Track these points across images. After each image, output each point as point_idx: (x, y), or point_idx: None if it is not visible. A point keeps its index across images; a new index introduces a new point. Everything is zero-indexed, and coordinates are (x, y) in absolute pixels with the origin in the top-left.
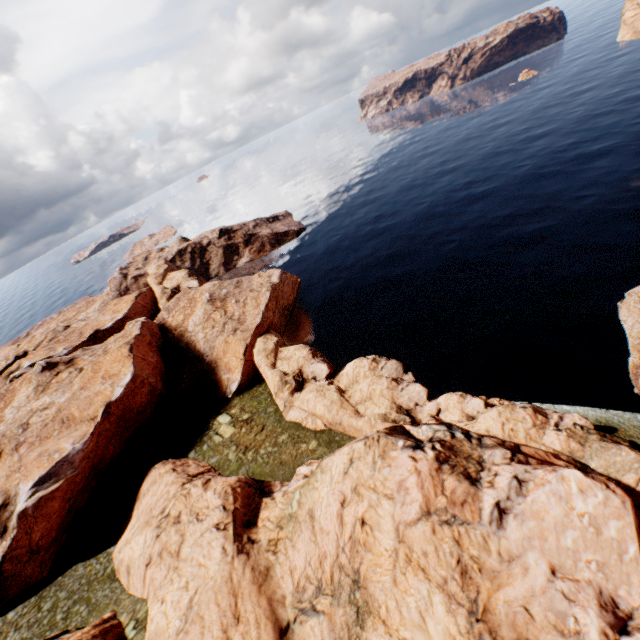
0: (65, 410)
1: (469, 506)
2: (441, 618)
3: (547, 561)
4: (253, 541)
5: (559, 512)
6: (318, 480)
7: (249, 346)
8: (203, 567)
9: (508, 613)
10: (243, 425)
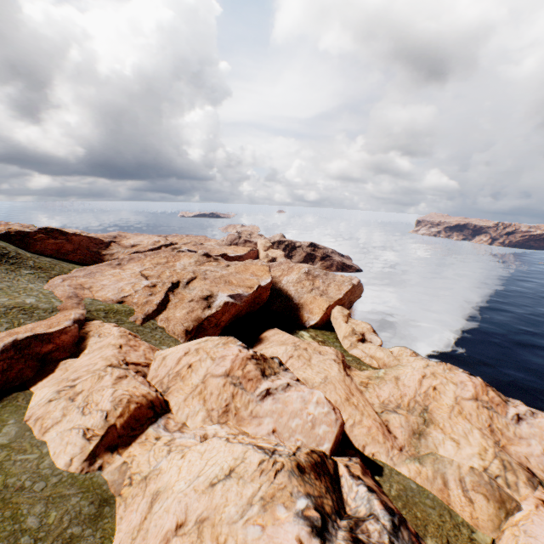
0: (226, 277)
1: (500, 407)
2: (477, 438)
3: (542, 447)
4: (352, 377)
5: None
6: (401, 367)
7: (331, 306)
8: (327, 371)
9: (516, 454)
10: (319, 341)
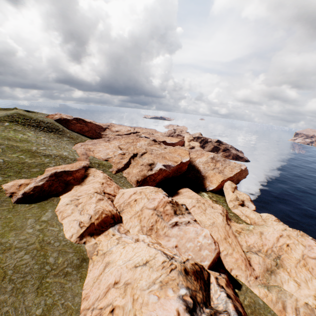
0: (163, 154)
1: None
2: (315, 285)
3: None
4: (230, 226)
5: None
6: (265, 227)
7: (224, 180)
8: (215, 219)
9: None
10: (213, 200)
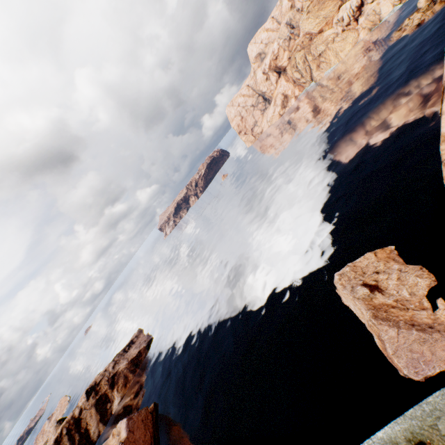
0: None
1: None
2: None
3: None
4: None
5: None
6: None
7: None
8: None
9: None
10: None
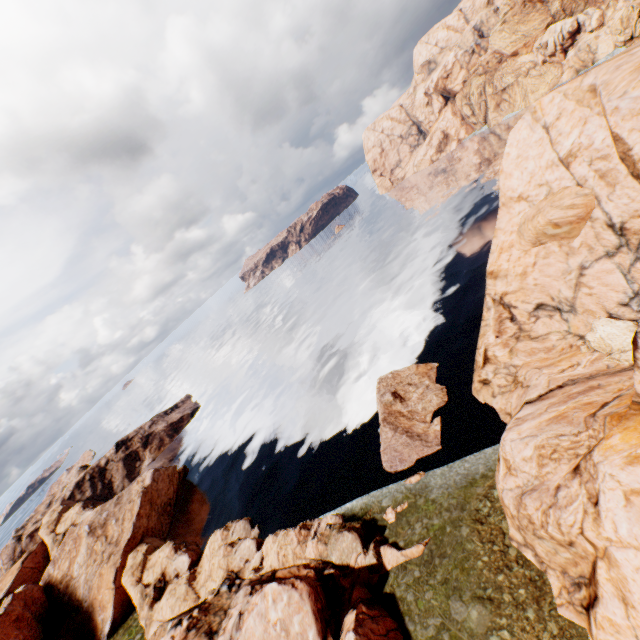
0: None
1: None
2: None
3: None
4: None
5: (261, 630)
6: None
7: (120, 569)
8: None
9: None
10: None
